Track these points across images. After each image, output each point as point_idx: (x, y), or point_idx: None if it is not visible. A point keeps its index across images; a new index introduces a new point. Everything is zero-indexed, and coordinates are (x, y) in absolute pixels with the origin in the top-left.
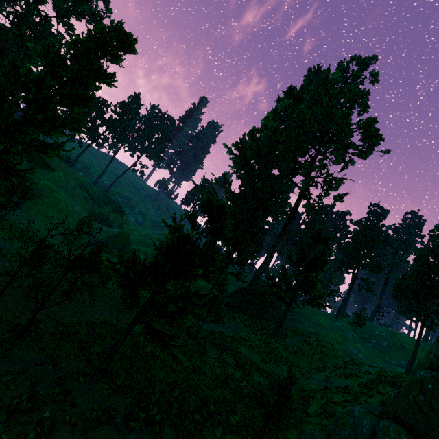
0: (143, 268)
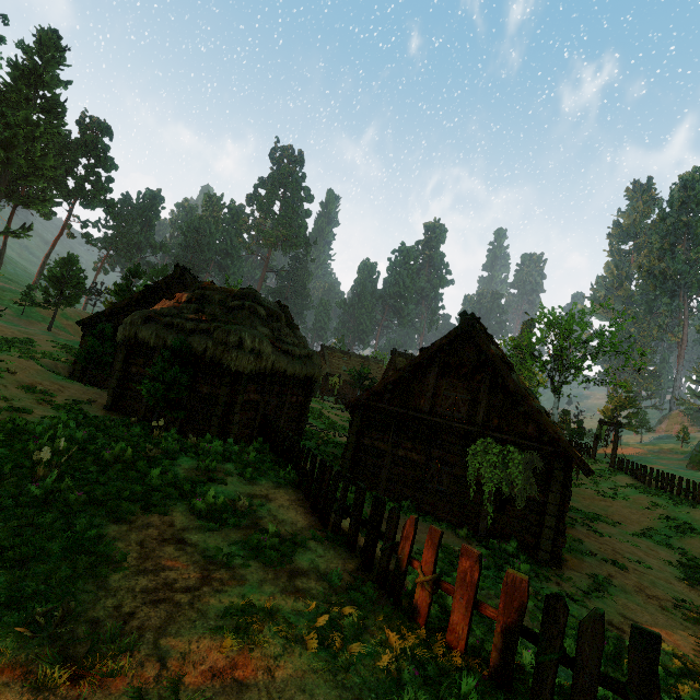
0: (610, 410)
